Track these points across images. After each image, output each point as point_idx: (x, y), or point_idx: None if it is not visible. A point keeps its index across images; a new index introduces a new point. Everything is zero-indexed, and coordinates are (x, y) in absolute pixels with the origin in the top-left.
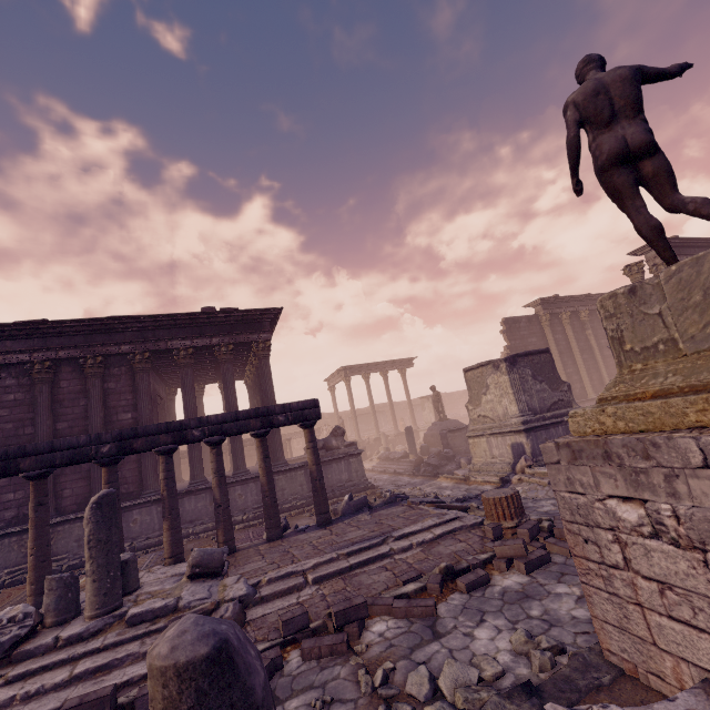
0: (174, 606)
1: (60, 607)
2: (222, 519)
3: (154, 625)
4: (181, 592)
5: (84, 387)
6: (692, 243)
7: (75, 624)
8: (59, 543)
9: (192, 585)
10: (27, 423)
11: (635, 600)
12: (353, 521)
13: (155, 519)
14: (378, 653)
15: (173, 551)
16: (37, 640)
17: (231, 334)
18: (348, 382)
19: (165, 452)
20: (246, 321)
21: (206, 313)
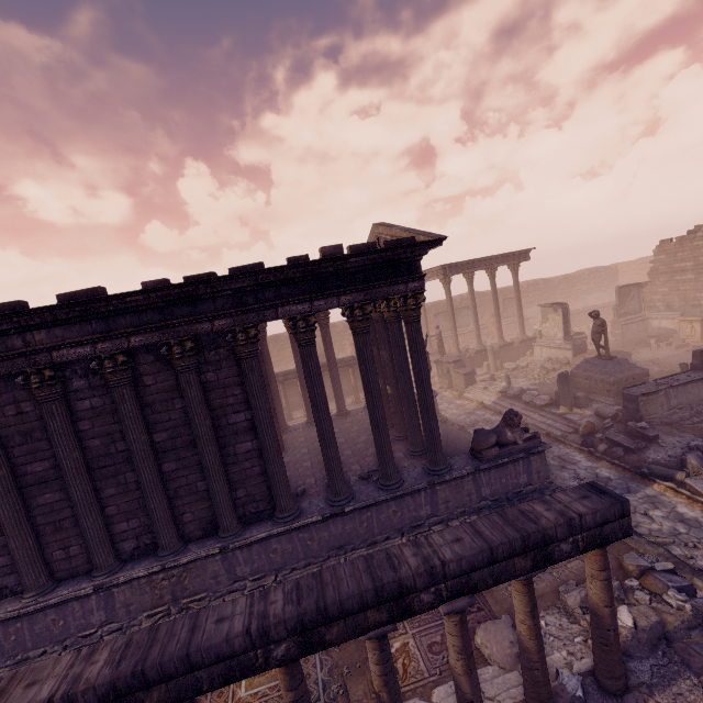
0: None
1: None
2: None
3: None
4: None
5: (176, 383)
6: None
7: None
8: (194, 581)
9: None
10: (116, 437)
11: None
12: None
13: (298, 547)
14: None
15: None
16: None
17: (366, 287)
18: (448, 284)
19: (379, 637)
20: (387, 262)
21: (332, 259)
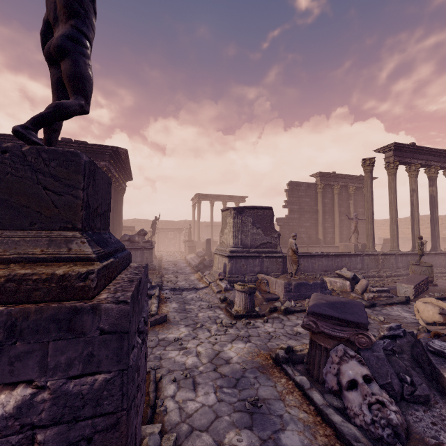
0: None
1: None
2: None
3: None
4: None
5: None
6: (426, 151)
7: None
8: None
9: None
10: None
11: None
12: None
13: None
14: None
15: None
16: None
17: None
18: (199, 204)
19: None
20: (93, 151)
21: (63, 142)
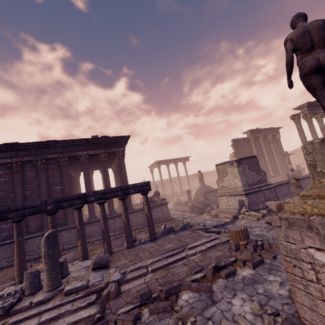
0: (86, 285)
1: (32, 286)
2: (106, 239)
3: (77, 295)
4: (89, 277)
5: (37, 174)
6: None
7: (39, 294)
8: (29, 247)
9: (94, 273)
10: (10, 191)
11: (321, 298)
12: (167, 238)
13: (73, 235)
14: (186, 312)
15: (83, 254)
16: (21, 303)
17: (106, 148)
18: (159, 168)
19: (78, 208)
20: (113, 142)
21: (94, 138)
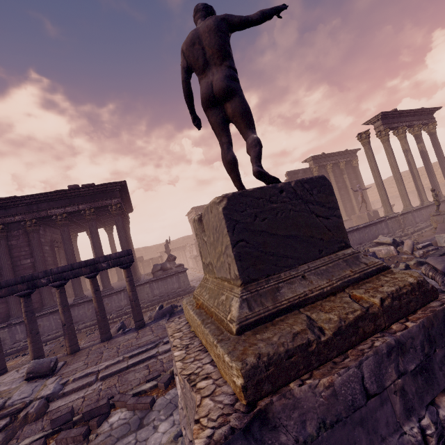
0: (1, 406)
1: None
2: (67, 333)
3: None
4: (15, 393)
5: None
6: (407, 113)
7: None
8: None
9: (25, 385)
10: None
11: None
12: (155, 326)
13: (53, 323)
14: (99, 442)
15: (35, 356)
16: None
17: (92, 201)
18: None
19: (23, 295)
20: (102, 191)
21: (71, 189)
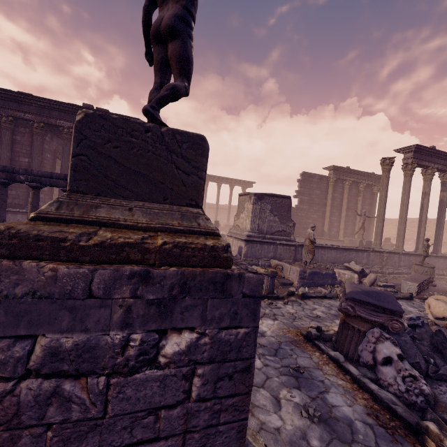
0: None
1: None
2: None
3: None
4: None
5: (1, 134)
6: (445, 156)
7: None
8: None
9: None
10: None
11: None
12: None
13: None
14: None
15: None
16: None
17: None
18: (206, 185)
19: (0, 183)
20: None
21: (84, 108)
